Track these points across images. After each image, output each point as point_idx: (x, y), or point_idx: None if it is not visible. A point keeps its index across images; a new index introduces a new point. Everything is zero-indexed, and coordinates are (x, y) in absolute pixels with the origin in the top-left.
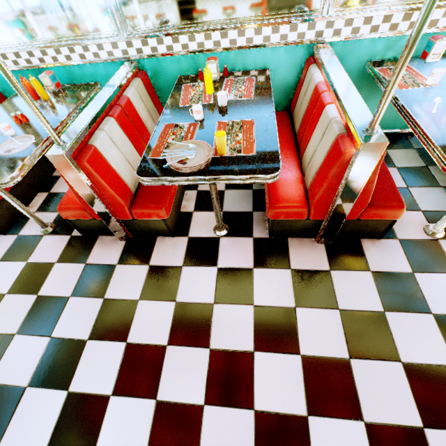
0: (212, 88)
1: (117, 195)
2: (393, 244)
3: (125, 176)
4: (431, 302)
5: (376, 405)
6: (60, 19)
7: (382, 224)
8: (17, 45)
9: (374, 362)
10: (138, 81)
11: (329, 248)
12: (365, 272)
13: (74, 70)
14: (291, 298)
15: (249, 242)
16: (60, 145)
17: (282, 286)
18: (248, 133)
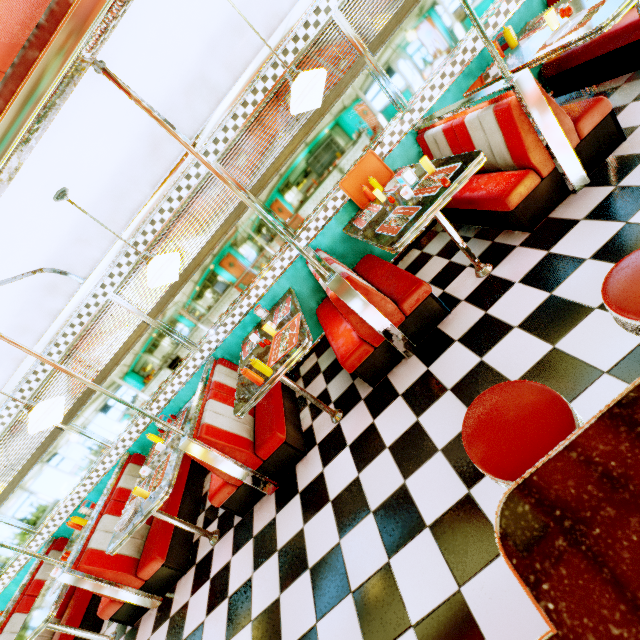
0: (161, 439)
1: (118, 572)
2: (314, 452)
3: (126, 550)
4: (331, 489)
5: (291, 627)
6: (77, 468)
7: (285, 449)
8: (63, 501)
9: (293, 585)
10: (129, 466)
11: (277, 493)
12: (296, 497)
13: (99, 486)
14: (251, 567)
15: (231, 533)
16: (65, 566)
17: (247, 560)
18: (165, 466)
